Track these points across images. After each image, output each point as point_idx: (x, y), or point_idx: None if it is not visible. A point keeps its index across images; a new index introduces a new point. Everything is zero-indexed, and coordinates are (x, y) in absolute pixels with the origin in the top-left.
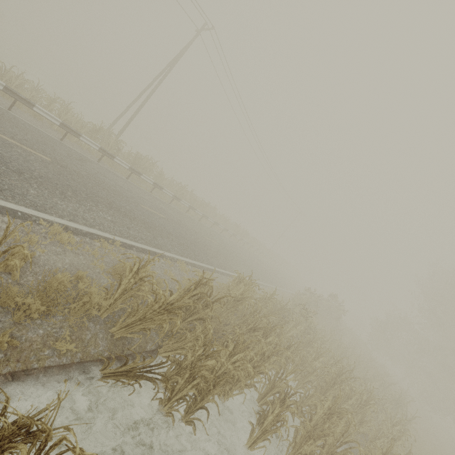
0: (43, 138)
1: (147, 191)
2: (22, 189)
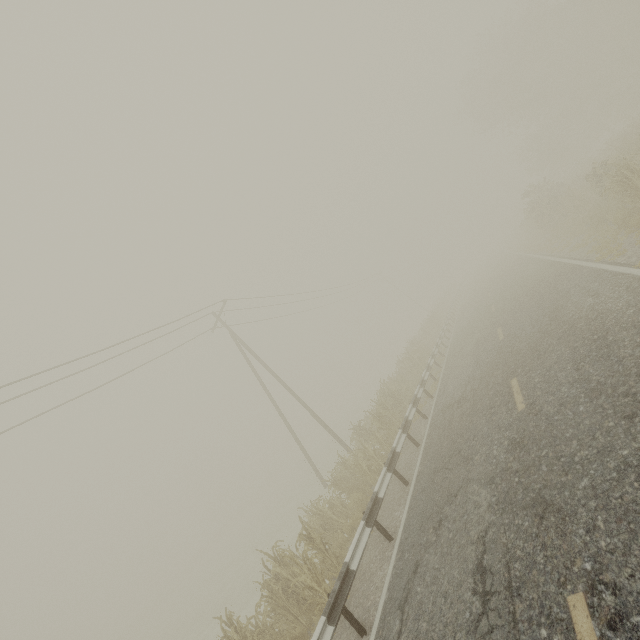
0: (449, 429)
1: (440, 379)
2: (639, 311)
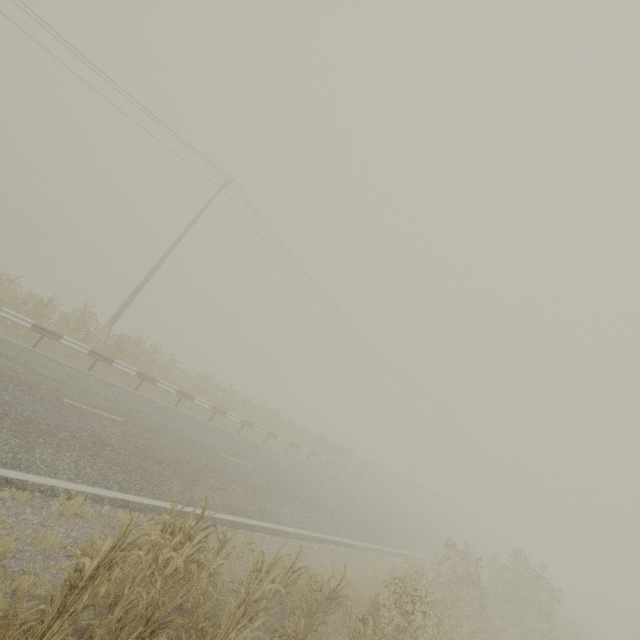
0: None
1: (125, 387)
2: None
